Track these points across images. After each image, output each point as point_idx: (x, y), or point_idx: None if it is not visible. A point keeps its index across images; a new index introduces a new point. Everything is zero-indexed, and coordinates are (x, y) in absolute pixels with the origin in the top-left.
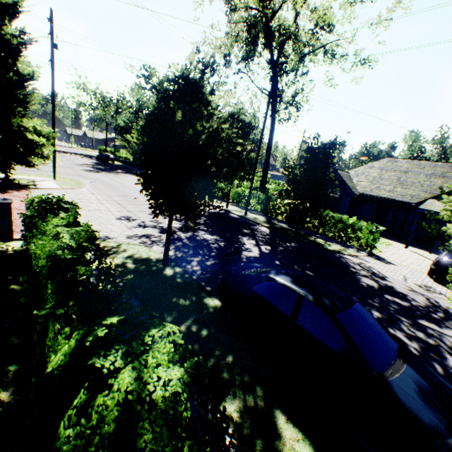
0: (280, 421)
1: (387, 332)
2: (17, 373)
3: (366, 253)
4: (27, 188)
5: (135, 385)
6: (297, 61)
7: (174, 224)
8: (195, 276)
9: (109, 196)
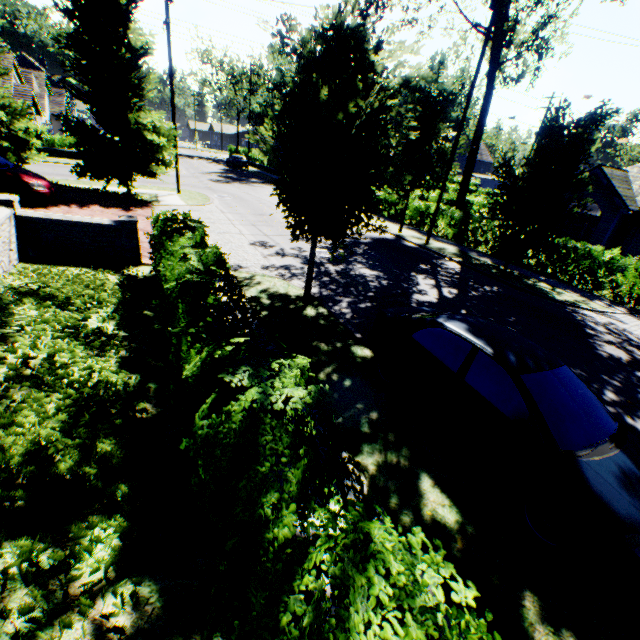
0: (425, 484)
1: (604, 411)
2: (157, 391)
3: (626, 310)
4: (150, 205)
5: (259, 398)
6: None
7: (321, 254)
8: (342, 320)
9: (241, 215)
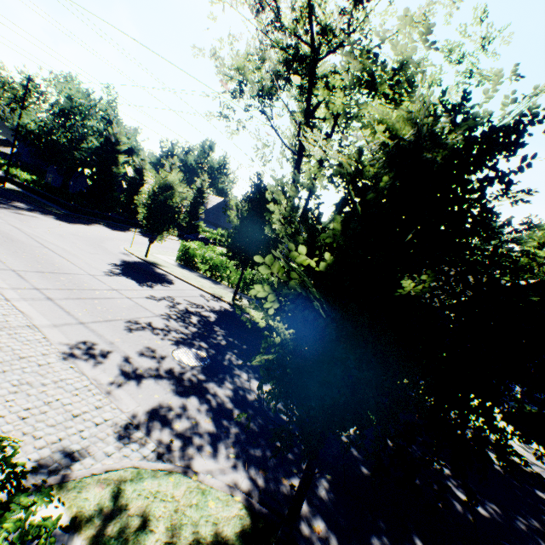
0: None
1: None
2: None
3: None
4: None
5: None
6: (344, 123)
7: (187, 358)
8: None
9: (18, 275)
